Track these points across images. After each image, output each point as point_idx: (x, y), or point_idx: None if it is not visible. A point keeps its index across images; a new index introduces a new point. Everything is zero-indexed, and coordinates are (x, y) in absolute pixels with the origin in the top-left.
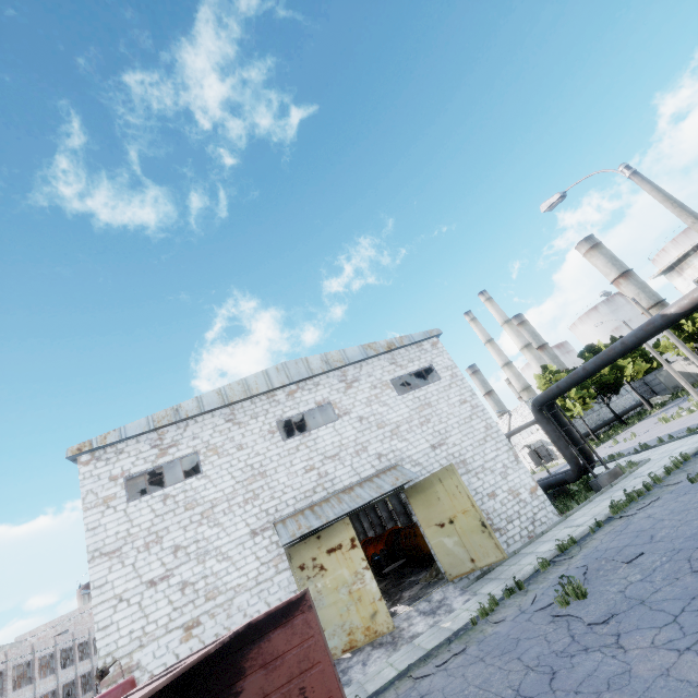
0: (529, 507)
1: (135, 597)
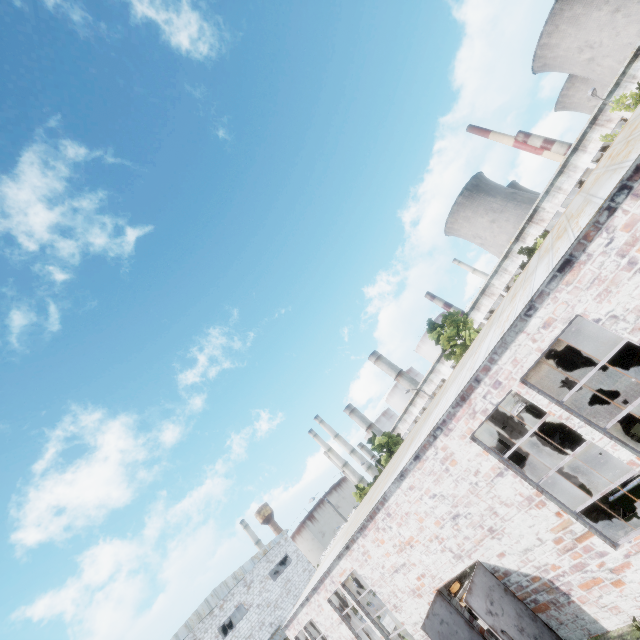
0: None
1: None
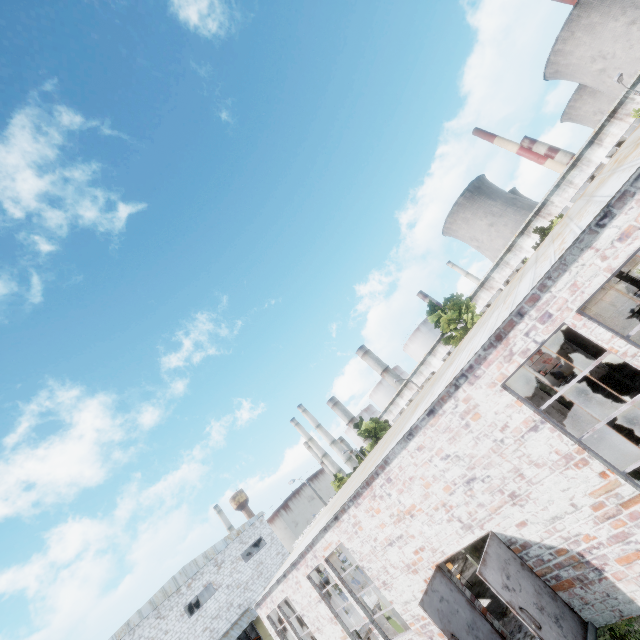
0: None
1: None
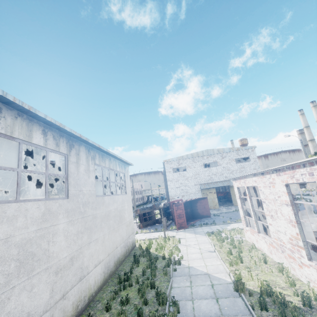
0: None
1: (174, 189)
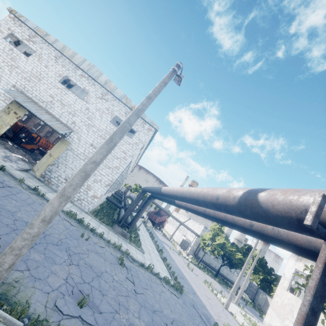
0: (85, 196)
1: None
